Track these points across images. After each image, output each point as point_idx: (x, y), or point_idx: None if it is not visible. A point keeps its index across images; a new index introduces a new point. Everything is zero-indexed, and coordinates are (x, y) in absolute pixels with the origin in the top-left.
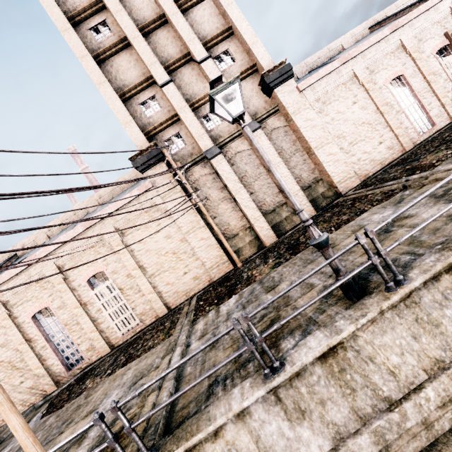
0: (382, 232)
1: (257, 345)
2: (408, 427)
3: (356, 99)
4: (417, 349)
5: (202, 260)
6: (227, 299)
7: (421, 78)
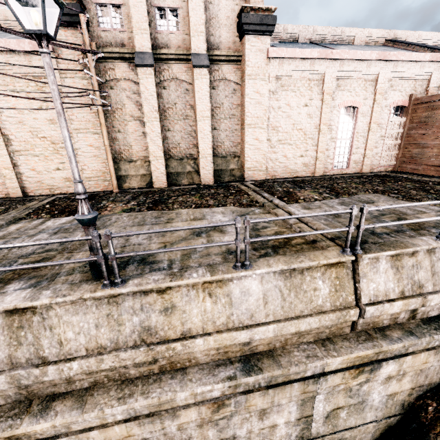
0: (197, 232)
1: (3, 273)
2: (45, 380)
3: (310, 102)
4: (93, 334)
5: (82, 166)
6: (64, 216)
7: (367, 121)
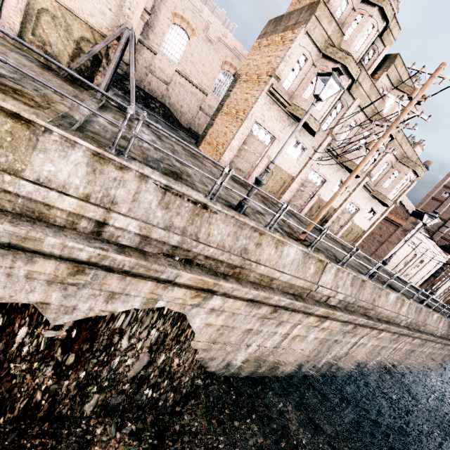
0: None
1: None
2: None
3: None
4: None
5: (421, 280)
6: None
7: None
